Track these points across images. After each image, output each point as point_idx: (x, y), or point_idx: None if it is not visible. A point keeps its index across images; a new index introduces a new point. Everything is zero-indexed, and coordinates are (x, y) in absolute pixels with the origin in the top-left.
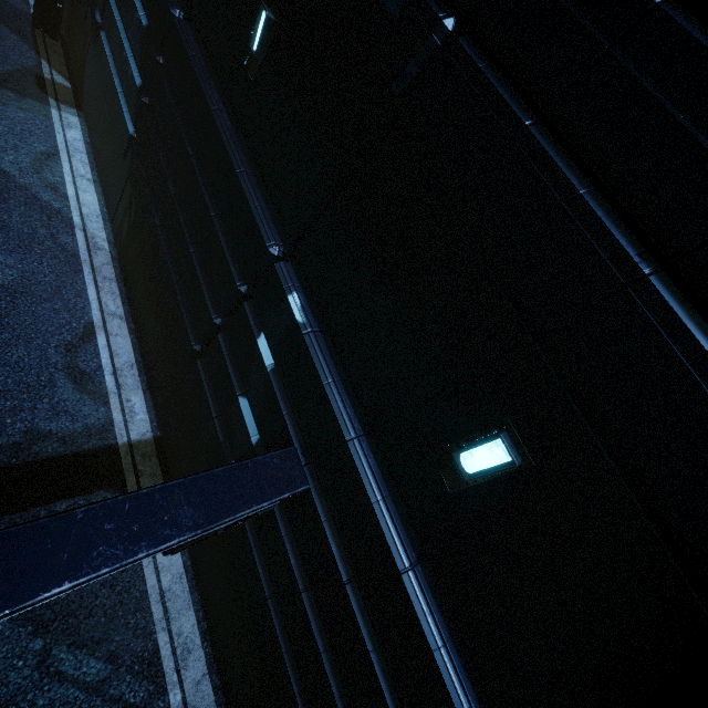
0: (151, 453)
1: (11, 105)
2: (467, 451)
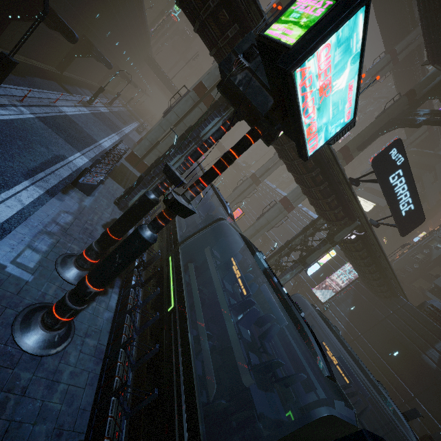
0: None
1: None
2: None
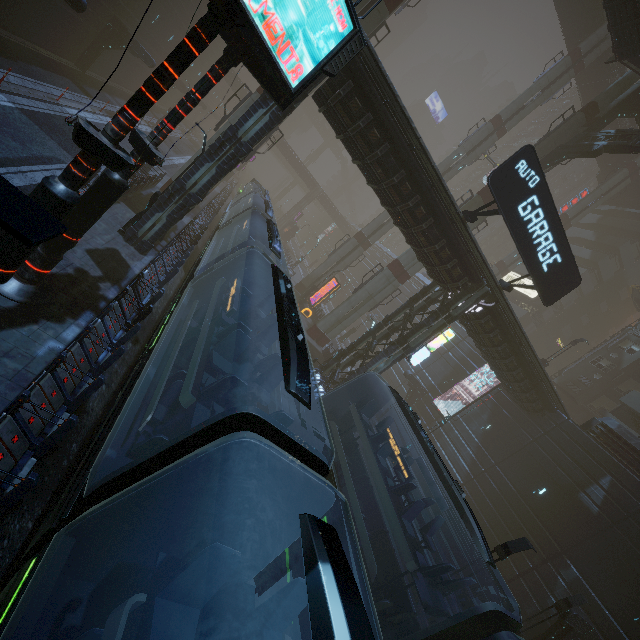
0: None
1: None
2: None
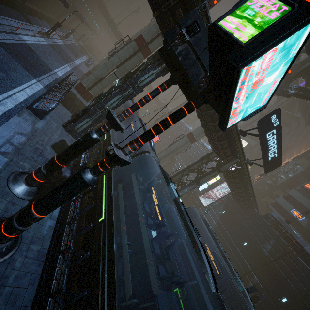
0: None
1: None
2: (282, 299)
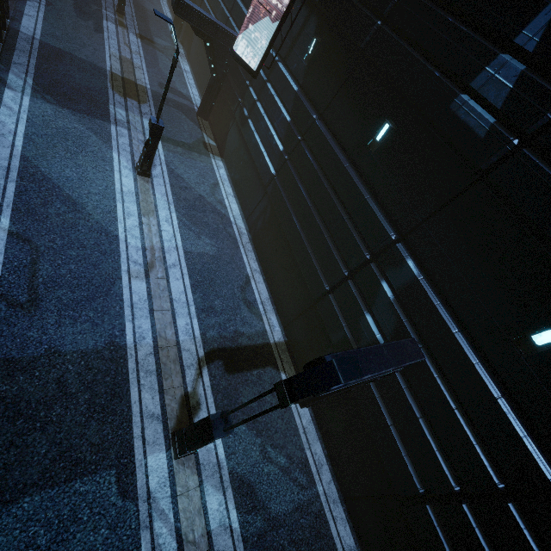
0: (284, 349)
1: (197, 160)
2: (536, 334)
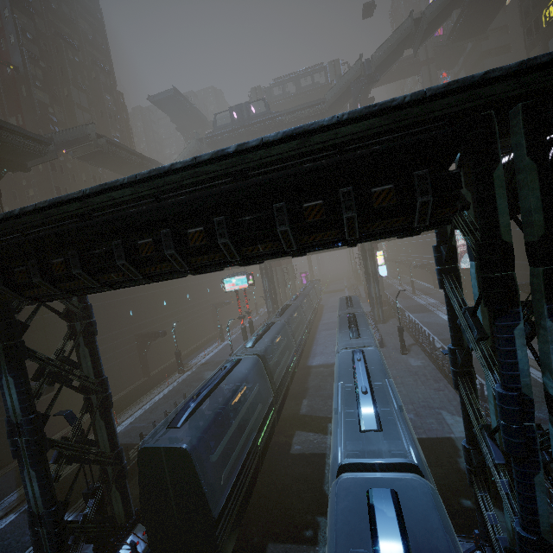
0: None
1: None
2: None
